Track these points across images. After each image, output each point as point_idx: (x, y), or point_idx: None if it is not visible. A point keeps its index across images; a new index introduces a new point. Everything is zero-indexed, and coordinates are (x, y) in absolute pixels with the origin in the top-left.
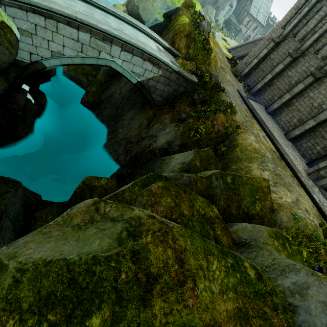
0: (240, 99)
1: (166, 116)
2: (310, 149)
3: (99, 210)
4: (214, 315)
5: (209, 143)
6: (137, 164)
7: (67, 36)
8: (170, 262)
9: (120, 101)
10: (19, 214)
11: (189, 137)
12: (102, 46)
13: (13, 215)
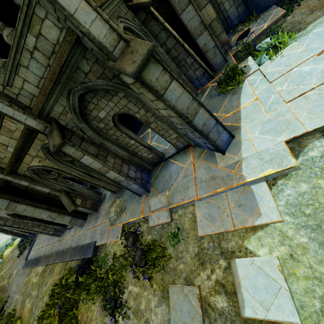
0: (24, 271)
1: None
2: None
3: None
4: None
5: None
6: None
7: None
8: None
9: None
10: None
11: None
12: None
13: None
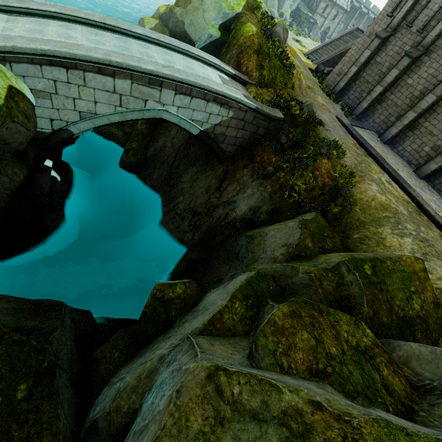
0: (343, 129)
1: (244, 172)
2: None
3: (222, 392)
4: None
5: (313, 204)
6: (210, 244)
7: (99, 88)
8: None
9: (173, 157)
10: (72, 356)
11: (283, 199)
12: (148, 93)
13: (67, 362)
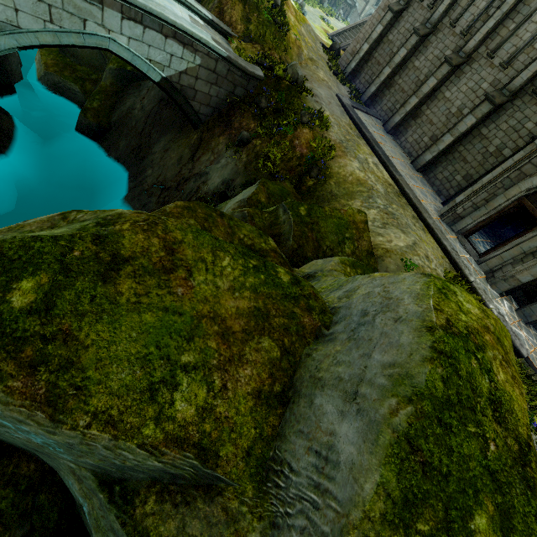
0: (341, 109)
1: (220, 140)
2: (448, 182)
3: (67, 218)
4: (216, 309)
5: (289, 176)
6: None
7: None
8: (154, 250)
9: (144, 123)
10: None
11: (258, 170)
12: (86, 9)
13: None
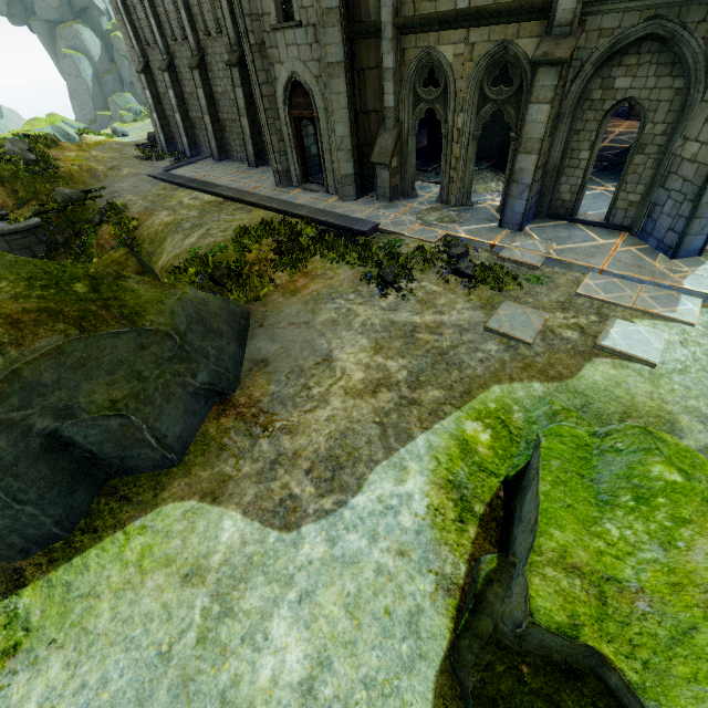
0: (154, 182)
1: None
2: None
3: None
4: None
5: None
6: None
7: None
8: None
9: None
10: None
11: None
12: None
13: None
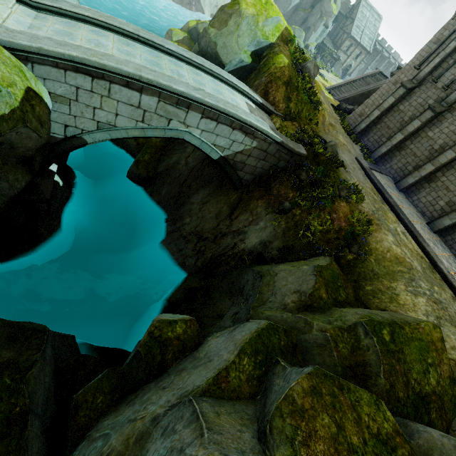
0: (362, 172)
1: (259, 203)
2: None
3: None
4: None
5: (327, 247)
6: (213, 272)
7: (123, 101)
8: None
9: (186, 176)
10: (49, 395)
11: (296, 237)
12: (174, 112)
13: (41, 404)
